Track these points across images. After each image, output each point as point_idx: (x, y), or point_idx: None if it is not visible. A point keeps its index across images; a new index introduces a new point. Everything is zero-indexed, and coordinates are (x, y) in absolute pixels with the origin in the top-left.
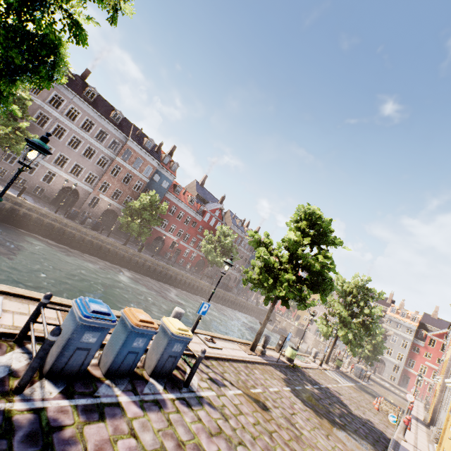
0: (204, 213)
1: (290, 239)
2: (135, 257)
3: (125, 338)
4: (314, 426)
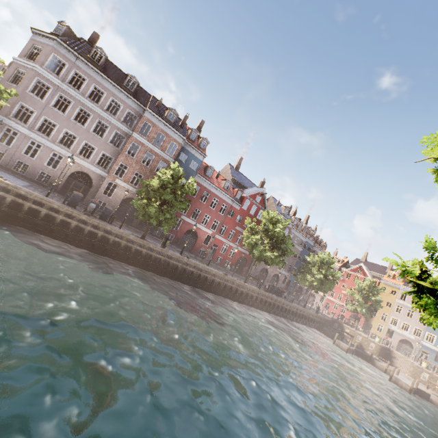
0: (242, 200)
1: None
2: (157, 254)
3: None
4: None
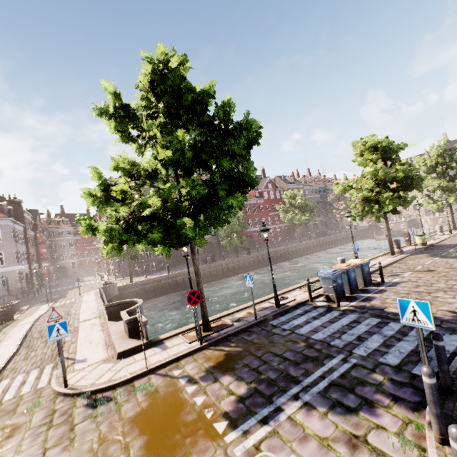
0: (261, 195)
1: (369, 172)
2: (250, 260)
3: (347, 276)
4: None
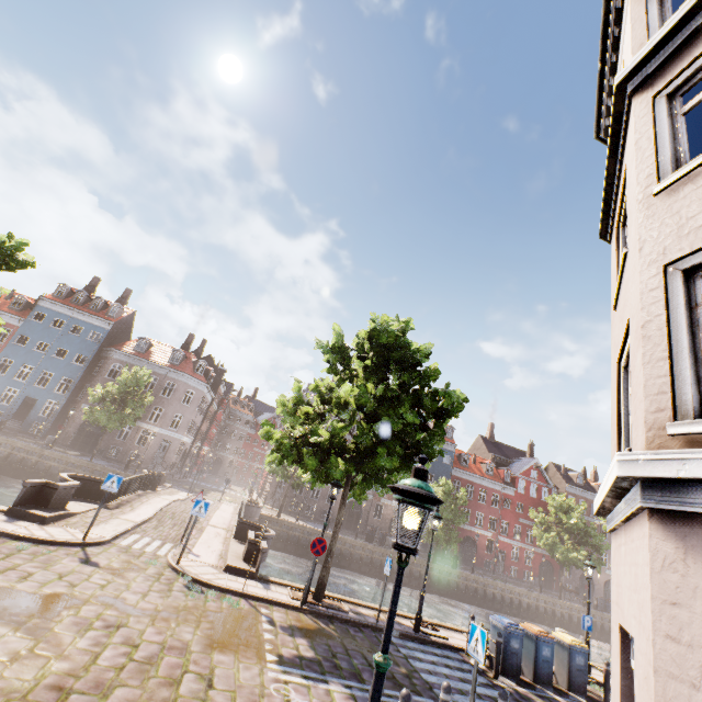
0: (513, 481)
1: None
2: (453, 577)
3: (534, 647)
4: None
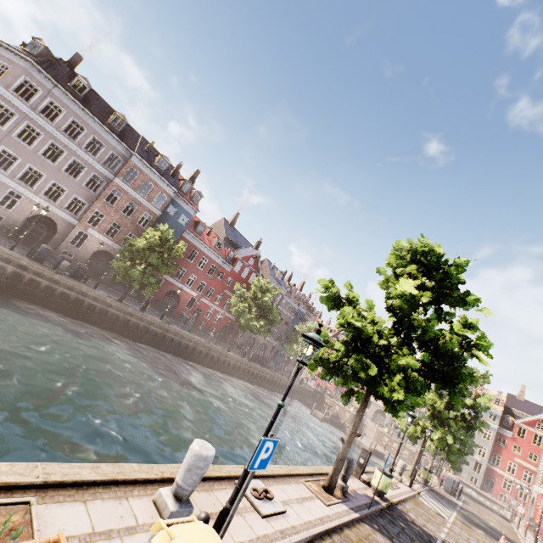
0: (234, 261)
1: (405, 293)
2: (135, 319)
3: None
4: None
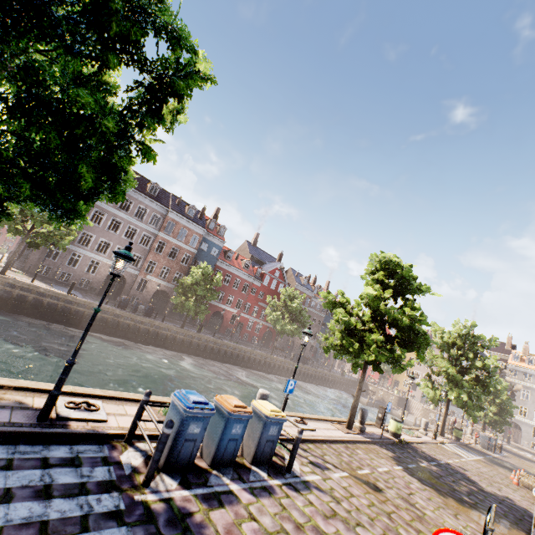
0: (262, 277)
1: (369, 295)
2: (195, 340)
3: (224, 426)
4: (438, 506)
